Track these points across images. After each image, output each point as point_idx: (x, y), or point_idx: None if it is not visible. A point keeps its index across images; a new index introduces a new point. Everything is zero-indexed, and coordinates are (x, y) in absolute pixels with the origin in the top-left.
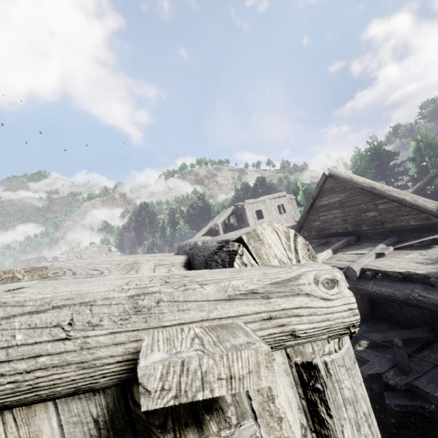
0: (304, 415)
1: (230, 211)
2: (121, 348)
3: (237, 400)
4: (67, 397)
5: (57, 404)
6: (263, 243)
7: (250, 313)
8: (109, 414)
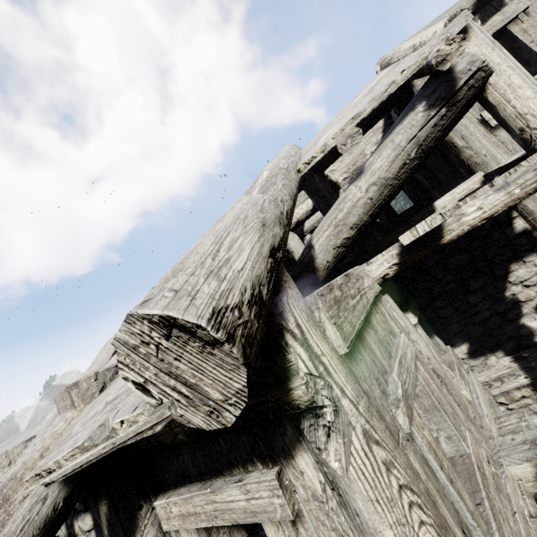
0: None
1: None
2: (470, 4)
3: None
4: None
5: None
6: None
7: None
8: None
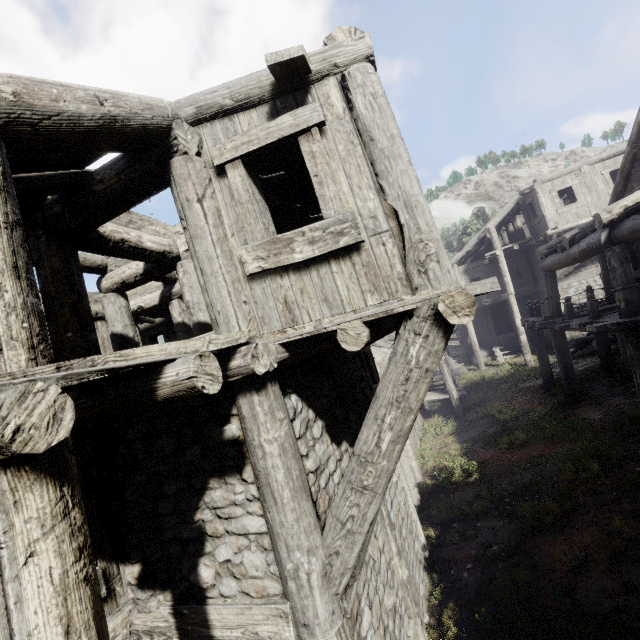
0: (344, 103)
1: (511, 205)
2: (269, 80)
3: (313, 100)
4: (258, 106)
5: (256, 109)
6: (335, 40)
7: (314, 59)
8: (270, 110)
